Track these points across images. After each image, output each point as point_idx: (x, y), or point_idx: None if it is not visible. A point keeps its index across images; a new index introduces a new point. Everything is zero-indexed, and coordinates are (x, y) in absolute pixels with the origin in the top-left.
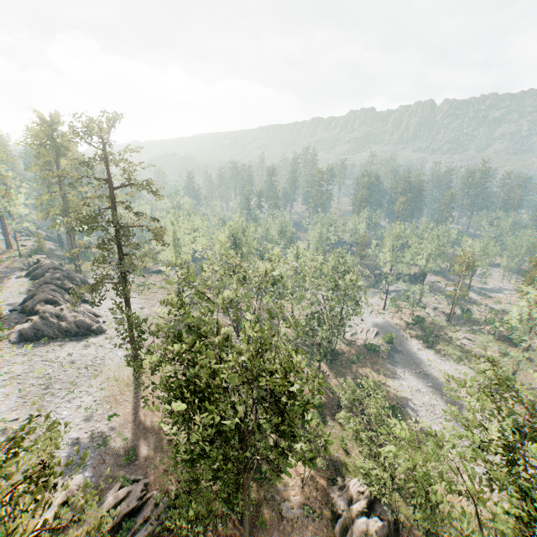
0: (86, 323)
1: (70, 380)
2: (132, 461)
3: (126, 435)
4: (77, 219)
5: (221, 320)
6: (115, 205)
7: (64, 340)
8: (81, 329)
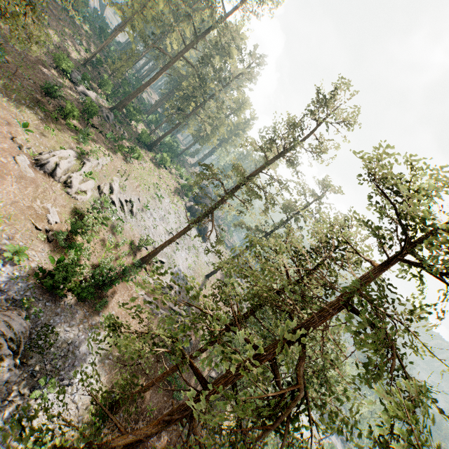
0: (207, 231)
1: (189, 245)
2: (188, 307)
3: (192, 293)
4: (285, 204)
5: (244, 305)
6: (297, 214)
7: (196, 227)
8: (203, 231)
